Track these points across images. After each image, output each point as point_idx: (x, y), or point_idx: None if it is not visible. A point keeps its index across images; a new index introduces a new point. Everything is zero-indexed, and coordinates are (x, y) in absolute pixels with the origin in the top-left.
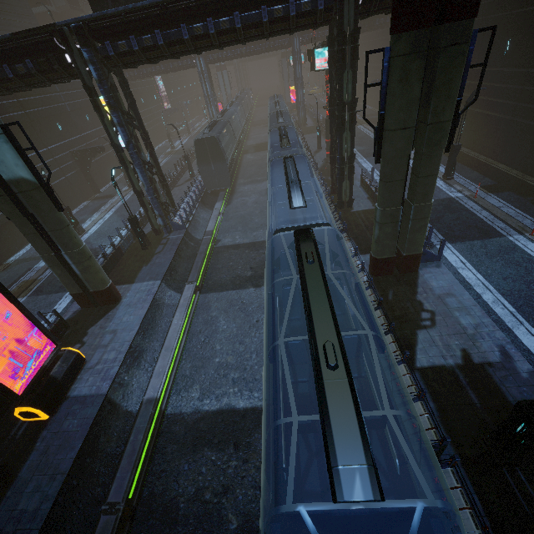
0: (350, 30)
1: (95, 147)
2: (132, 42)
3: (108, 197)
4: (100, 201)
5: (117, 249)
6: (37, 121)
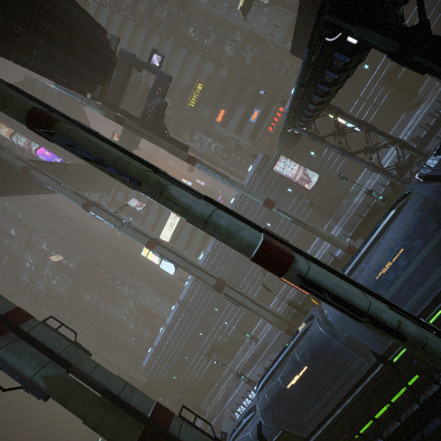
0: (397, 46)
1: (391, 70)
2: (301, 123)
3: (417, 105)
4: (409, 114)
5: (372, 206)
6: (348, 83)
